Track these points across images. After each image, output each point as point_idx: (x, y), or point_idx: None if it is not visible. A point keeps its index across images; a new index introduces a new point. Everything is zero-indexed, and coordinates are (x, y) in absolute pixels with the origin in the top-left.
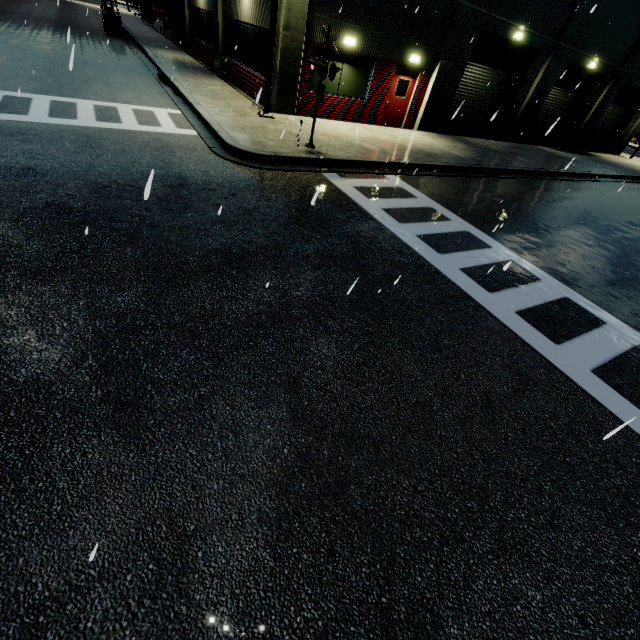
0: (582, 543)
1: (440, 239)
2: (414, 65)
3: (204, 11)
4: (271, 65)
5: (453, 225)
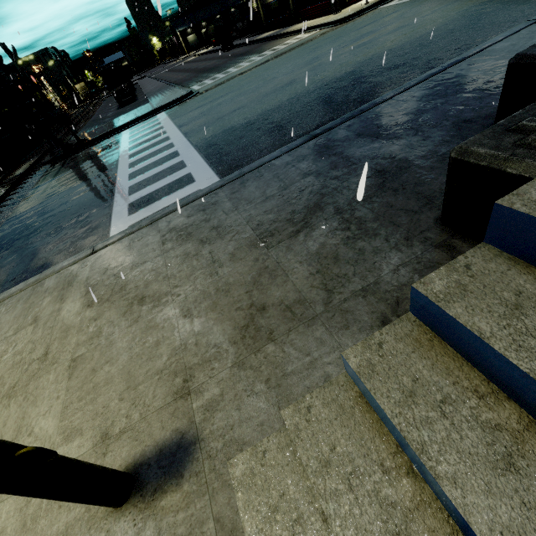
0: None
1: None
2: None
3: (274, 1)
4: None
5: None
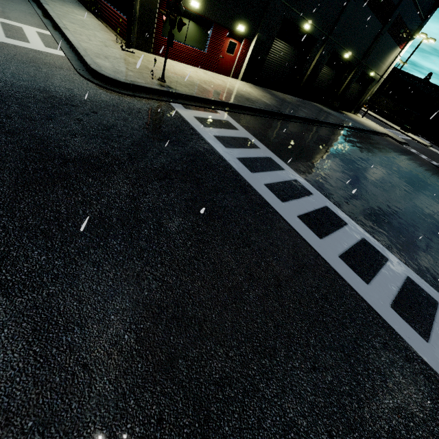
0: (331, 378)
1: (252, 162)
2: (240, 32)
3: None
4: (132, 9)
5: (261, 152)
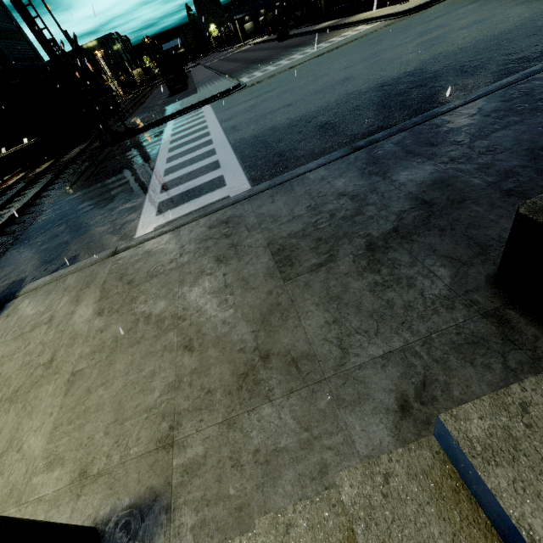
0: None
1: None
2: None
3: None
4: None
5: None
